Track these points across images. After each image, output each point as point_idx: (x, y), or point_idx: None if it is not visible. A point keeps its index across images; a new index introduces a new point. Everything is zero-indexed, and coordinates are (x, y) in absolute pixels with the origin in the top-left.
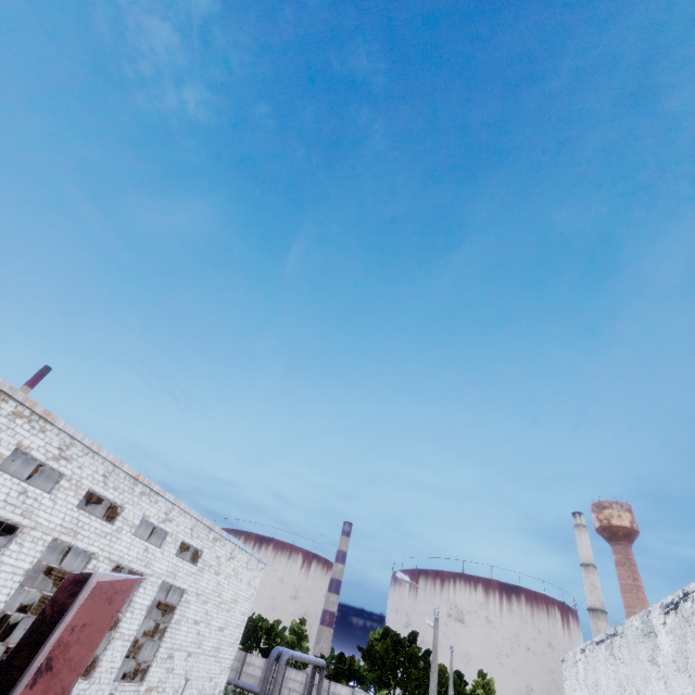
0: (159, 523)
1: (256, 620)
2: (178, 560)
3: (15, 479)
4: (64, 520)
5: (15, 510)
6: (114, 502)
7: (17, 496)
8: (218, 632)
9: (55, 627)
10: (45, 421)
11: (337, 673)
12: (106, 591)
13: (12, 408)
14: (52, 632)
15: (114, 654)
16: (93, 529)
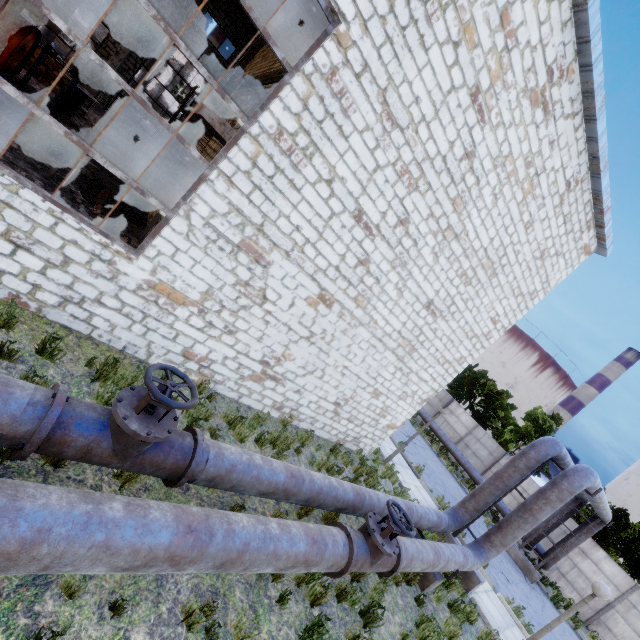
0: None
1: (478, 374)
2: None
3: None
4: None
5: None
6: None
7: None
8: (422, 310)
9: None
10: None
11: (604, 533)
12: None
13: None
14: None
15: None
16: None
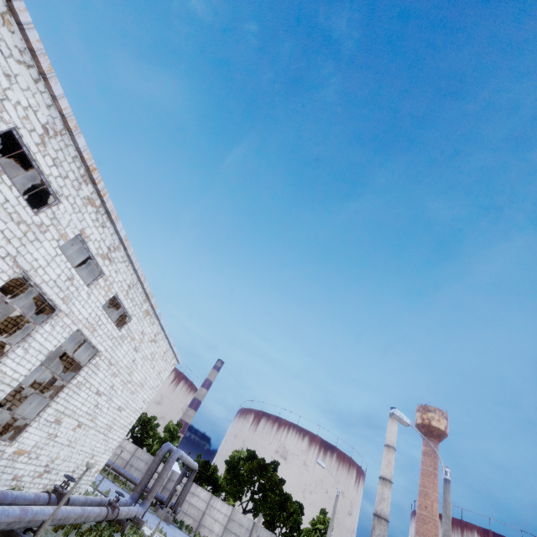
0: (96, 255)
1: None
2: (103, 314)
3: None
4: None
5: None
6: (47, 182)
7: None
8: (116, 411)
9: None
10: None
11: (200, 477)
12: None
13: None
14: None
15: None
16: (2, 198)
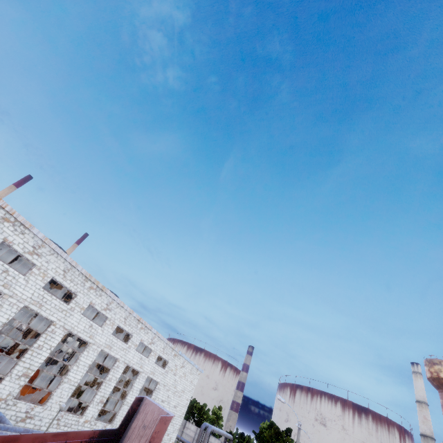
0: (148, 344)
1: (193, 402)
2: (156, 365)
3: (88, 319)
4: (106, 340)
5: (87, 335)
6: (128, 332)
7: (88, 328)
8: (173, 408)
9: (133, 418)
10: (102, 291)
11: None
12: (164, 419)
13: (89, 285)
14: (132, 420)
15: (123, 412)
16: (118, 346)
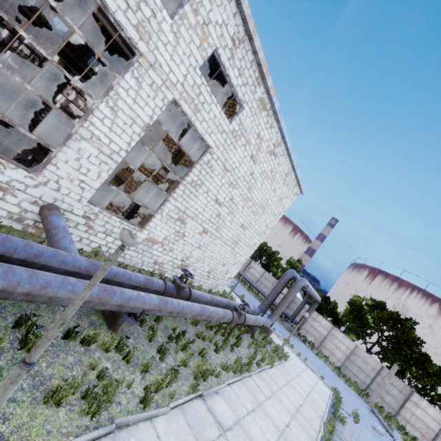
0: None
1: (263, 244)
2: (203, 85)
3: None
4: None
5: None
6: None
7: None
8: (239, 228)
9: None
10: None
11: (321, 308)
12: None
13: None
14: None
15: (83, 162)
16: None
